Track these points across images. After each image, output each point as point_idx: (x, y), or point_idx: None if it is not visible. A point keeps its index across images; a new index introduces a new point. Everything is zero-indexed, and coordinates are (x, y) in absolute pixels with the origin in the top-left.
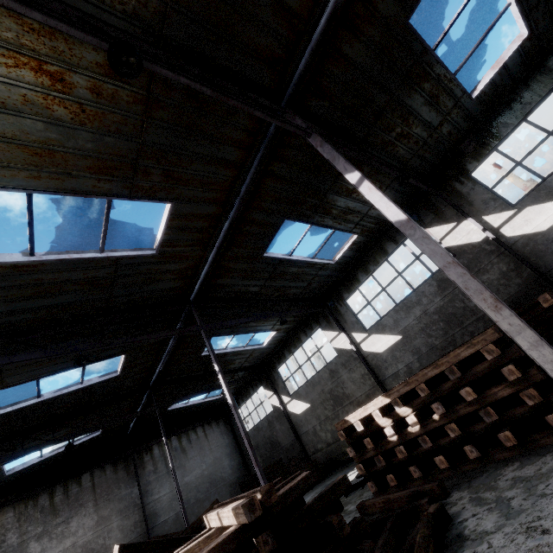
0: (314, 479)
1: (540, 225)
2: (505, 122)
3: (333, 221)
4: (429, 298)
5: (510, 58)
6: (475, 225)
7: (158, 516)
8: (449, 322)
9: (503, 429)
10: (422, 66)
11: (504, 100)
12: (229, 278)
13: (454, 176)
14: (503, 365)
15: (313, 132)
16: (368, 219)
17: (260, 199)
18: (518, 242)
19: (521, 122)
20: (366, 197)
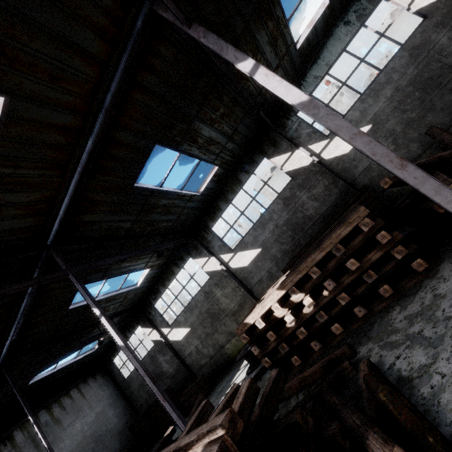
0: (205, 391)
1: (345, 149)
2: (315, 74)
3: (199, 151)
4: (278, 214)
5: (318, 21)
6: (305, 152)
7: None
8: (295, 230)
9: (379, 285)
10: (268, 2)
11: (313, 58)
12: (96, 213)
13: (286, 116)
14: (373, 235)
15: (193, 22)
16: (226, 152)
17: (128, 115)
18: (333, 162)
19: (325, 75)
20: (264, 83)
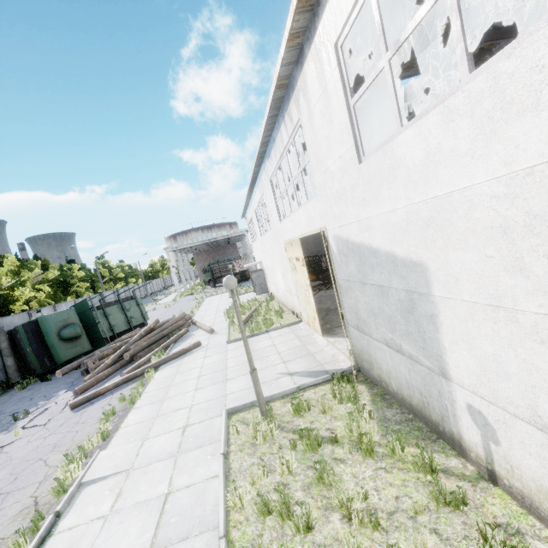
0: None
1: None
2: None
3: None
4: None
5: None
6: None
7: None
8: None
9: None
10: None
11: None
12: None
13: None
14: None
15: None
16: None
17: None
18: None
19: None
20: None
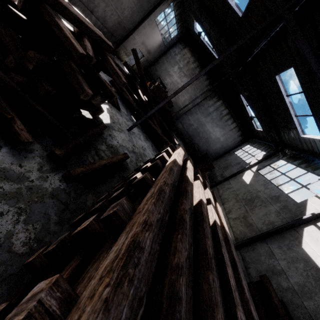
0: None
1: None
2: None
3: None
4: None
5: None
6: None
7: (191, 115)
8: None
9: None
10: None
11: None
12: None
13: None
14: None
15: None
16: None
17: None
18: None
19: None
20: None
